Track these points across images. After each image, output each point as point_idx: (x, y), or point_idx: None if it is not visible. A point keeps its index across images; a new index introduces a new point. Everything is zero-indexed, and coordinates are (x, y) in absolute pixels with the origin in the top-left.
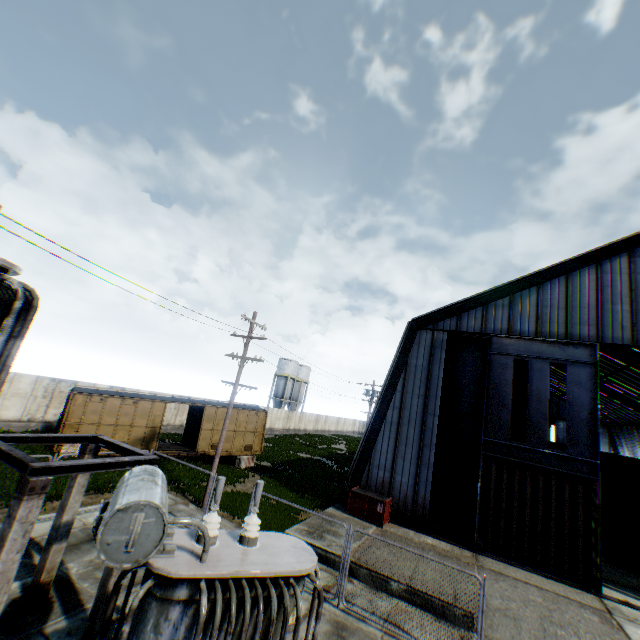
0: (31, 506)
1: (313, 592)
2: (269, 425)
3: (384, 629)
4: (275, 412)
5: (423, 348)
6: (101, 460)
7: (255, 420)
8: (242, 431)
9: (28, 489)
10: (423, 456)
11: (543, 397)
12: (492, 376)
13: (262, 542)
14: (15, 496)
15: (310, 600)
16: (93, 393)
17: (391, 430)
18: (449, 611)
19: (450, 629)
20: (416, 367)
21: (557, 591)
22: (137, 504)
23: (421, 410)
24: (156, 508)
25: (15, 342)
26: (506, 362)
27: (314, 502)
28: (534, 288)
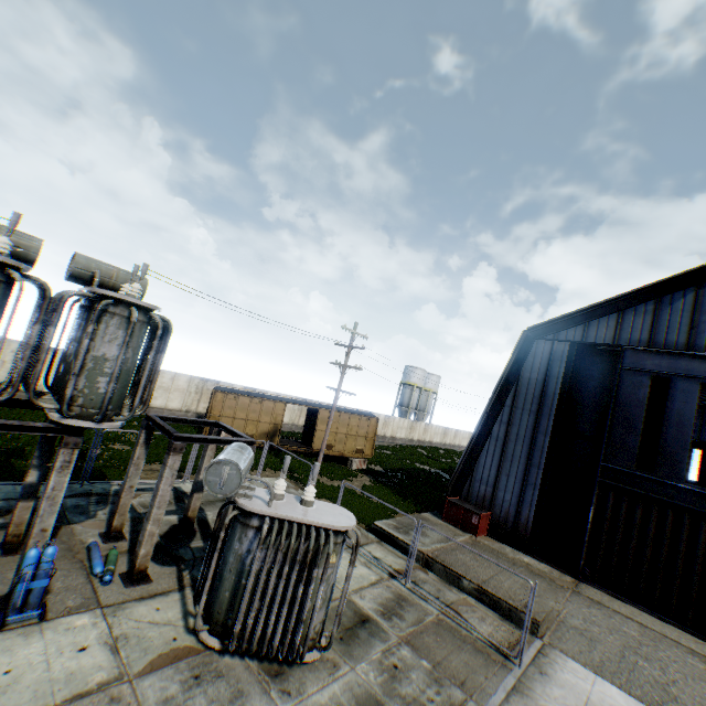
0: (175, 459)
1: (355, 550)
2: (390, 433)
3: (442, 610)
4: (397, 421)
5: (539, 360)
6: (216, 437)
7: (366, 426)
8: (353, 435)
9: (172, 448)
10: (529, 476)
11: (685, 423)
12: (620, 395)
13: (317, 507)
14: (166, 452)
15: (381, 575)
16: (228, 392)
17: (496, 446)
18: (515, 615)
19: (511, 629)
20: (529, 381)
21: (666, 634)
22: (225, 461)
23: (531, 428)
24: (236, 465)
25: (161, 355)
26: (640, 380)
27: (414, 507)
28: (691, 289)
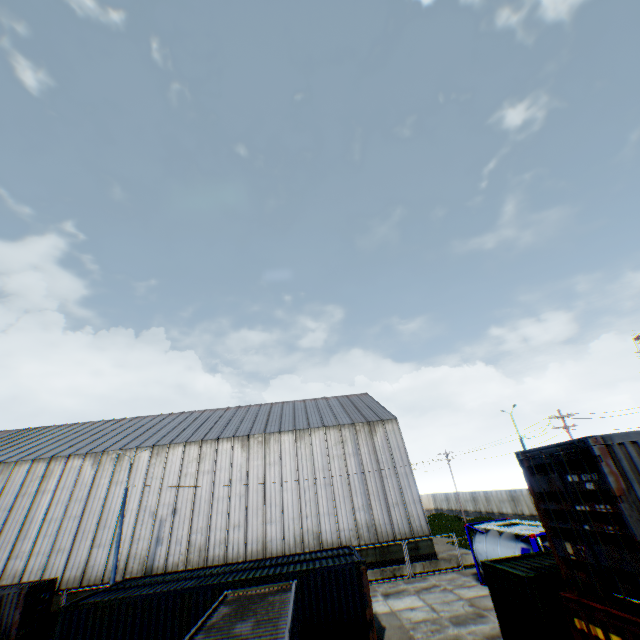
0: None
1: None
2: None
3: None
4: None
5: None
6: None
7: None
8: None
9: None
10: None
11: None
12: None
13: None
14: None
15: None
16: None
17: None
18: None
19: None
20: None
21: None
22: None
23: None
24: None
25: None
26: None
27: None
28: None
